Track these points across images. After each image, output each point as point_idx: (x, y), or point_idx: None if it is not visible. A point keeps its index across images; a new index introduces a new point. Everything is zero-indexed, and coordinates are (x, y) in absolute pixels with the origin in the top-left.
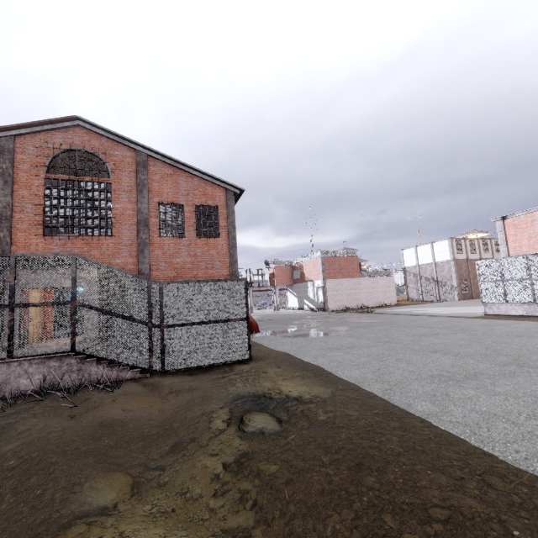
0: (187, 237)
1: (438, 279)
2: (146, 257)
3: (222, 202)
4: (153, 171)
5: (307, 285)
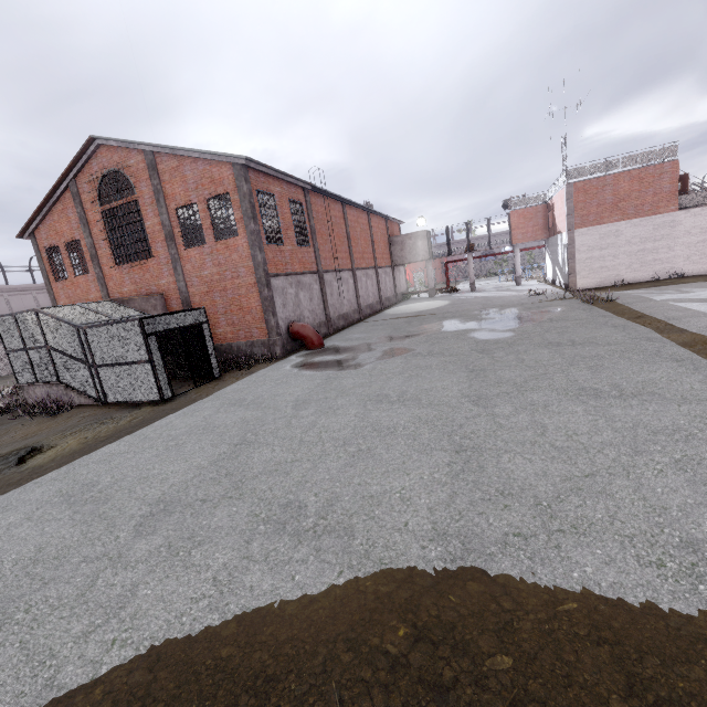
0: (208, 243)
1: None
2: (180, 274)
3: (232, 184)
4: (162, 171)
5: (556, 240)
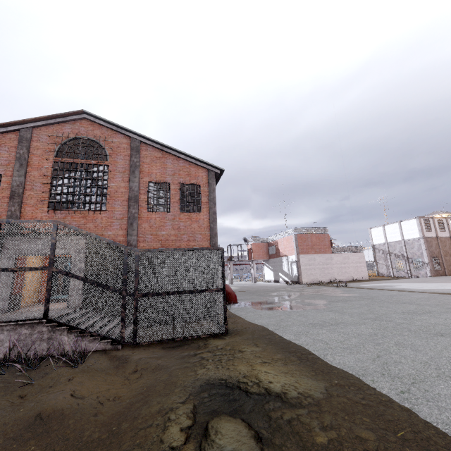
0: (172, 212)
1: (408, 256)
2: (134, 230)
3: (204, 181)
4: (144, 155)
5: (281, 260)
